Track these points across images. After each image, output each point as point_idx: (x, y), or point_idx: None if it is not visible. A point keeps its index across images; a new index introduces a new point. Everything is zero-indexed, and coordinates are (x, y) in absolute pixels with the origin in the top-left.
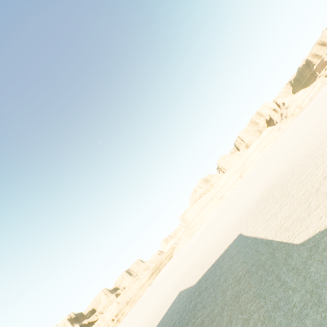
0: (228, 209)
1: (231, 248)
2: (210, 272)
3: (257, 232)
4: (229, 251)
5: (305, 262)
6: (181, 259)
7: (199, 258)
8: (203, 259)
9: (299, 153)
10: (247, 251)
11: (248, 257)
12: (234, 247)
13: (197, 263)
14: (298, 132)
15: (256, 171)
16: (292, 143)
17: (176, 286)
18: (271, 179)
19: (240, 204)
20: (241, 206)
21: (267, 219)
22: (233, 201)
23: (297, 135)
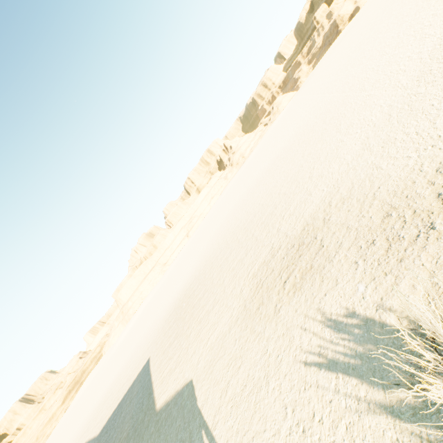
0: (164, 291)
1: (137, 380)
2: (113, 417)
3: (155, 368)
4: (134, 385)
5: (148, 441)
6: (108, 367)
7: (118, 379)
8: (119, 385)
9: (214, 247)
10: (140, 396)
11: (136, 410)
12: (139, 382)
13: (113, 391)
14: (230, 200)
15: (198, 235)
16: (221, 217)
17: (86, 429)
18: (194, 271)
19: (171, 293)
20: (169, 298)
21: (165, 350)
22: (172, 278)
23: (227, 207)
